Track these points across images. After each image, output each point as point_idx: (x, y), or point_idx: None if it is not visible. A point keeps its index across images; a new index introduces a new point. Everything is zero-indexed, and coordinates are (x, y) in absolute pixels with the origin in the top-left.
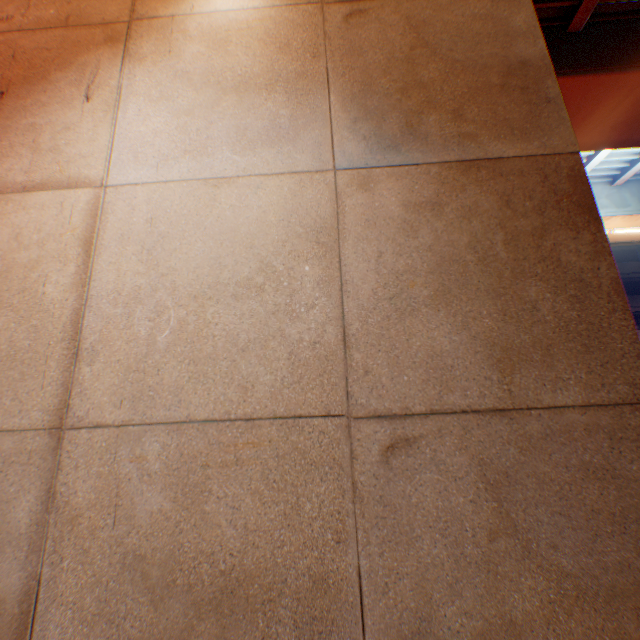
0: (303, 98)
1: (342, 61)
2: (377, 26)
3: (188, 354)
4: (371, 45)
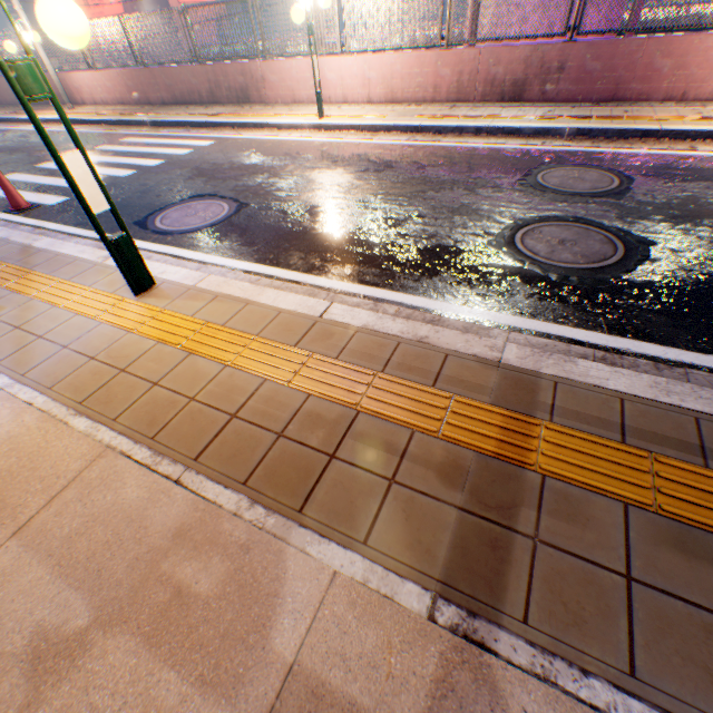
0: (156, 7)
1: (157, 2)
2: None
3: (160, 37)
4: None
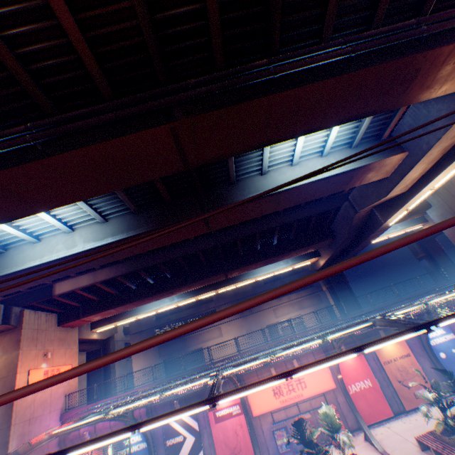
0: None
1: None
2: (2, 382)
3: None
4: (1, 385)
